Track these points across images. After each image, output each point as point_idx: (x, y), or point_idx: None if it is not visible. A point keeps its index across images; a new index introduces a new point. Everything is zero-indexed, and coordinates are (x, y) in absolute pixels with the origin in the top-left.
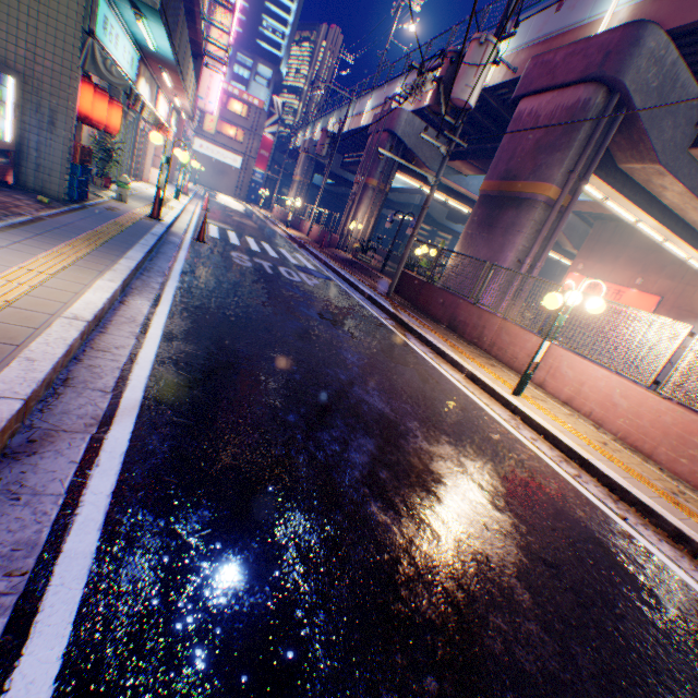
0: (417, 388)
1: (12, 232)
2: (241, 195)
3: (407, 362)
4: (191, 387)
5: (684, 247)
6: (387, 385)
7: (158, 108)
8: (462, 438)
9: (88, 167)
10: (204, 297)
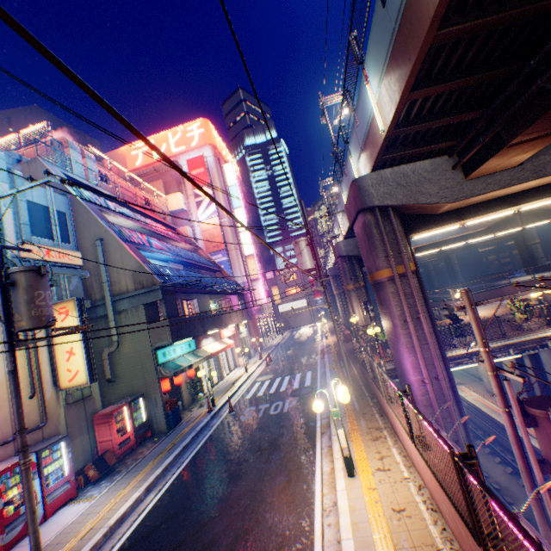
0: (267, 500)
1: (125, 476)
2: (315, 318)
3: (289, 471)
4: (129, 548)
5: None
6: (244, 505)
7: (223, 336)
8: (254, 542)
9: (176, 407)
10: (189, 471)
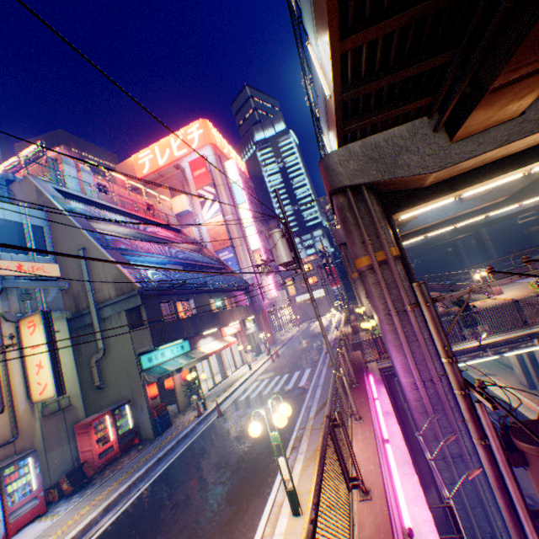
0: (205, 536)
1: (95, 491)
2: (334, 308)
3: (242, 497)
4: None
5: None
6: None
7: (225, 334)
8: None
9: (164, 412)
10: (152, 489)
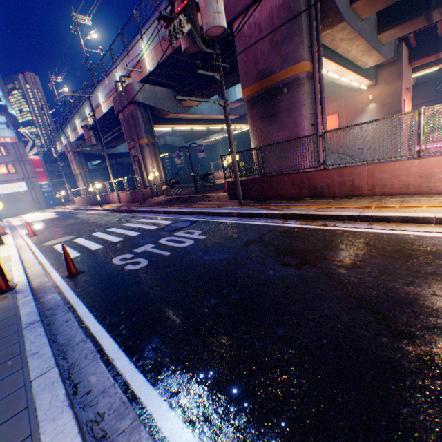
0: None
1: None
2: (42, 206)
3: (420, 251)
4: None
5: (350, 75)
6: None
7: None
8: None
9: None
10: (237, 397)
